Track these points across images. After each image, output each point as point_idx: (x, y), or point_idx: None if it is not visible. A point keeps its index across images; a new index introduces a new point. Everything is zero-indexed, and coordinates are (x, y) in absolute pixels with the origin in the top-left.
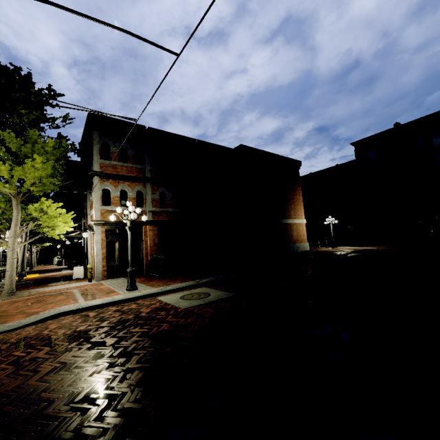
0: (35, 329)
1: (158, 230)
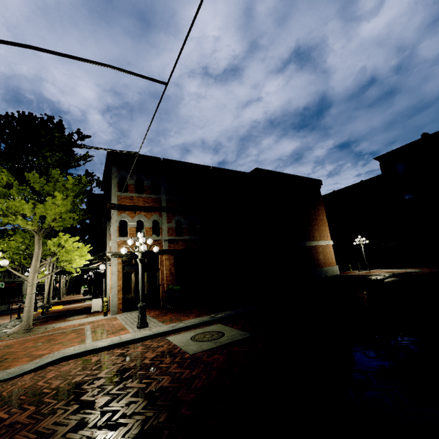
0: (32, 378)
1: (174, 259)
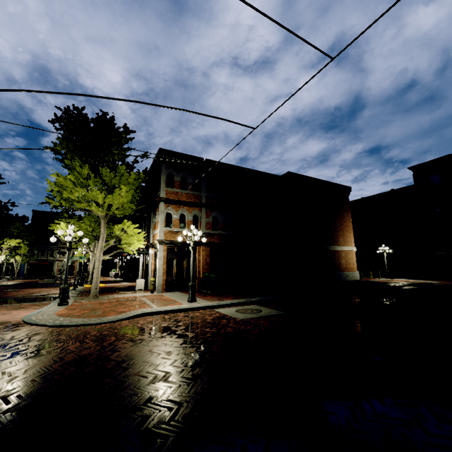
0: (130, 323)
1: (210, 251)
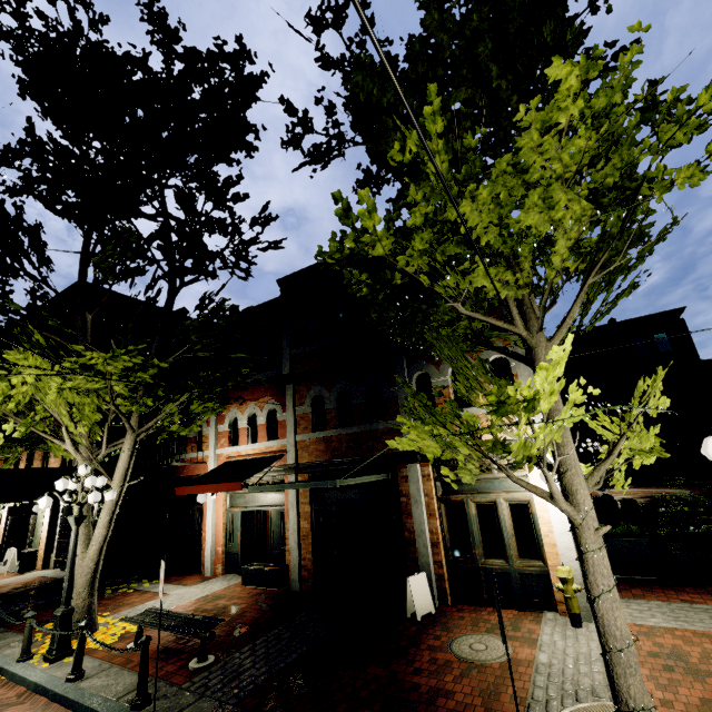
0: None
1: None
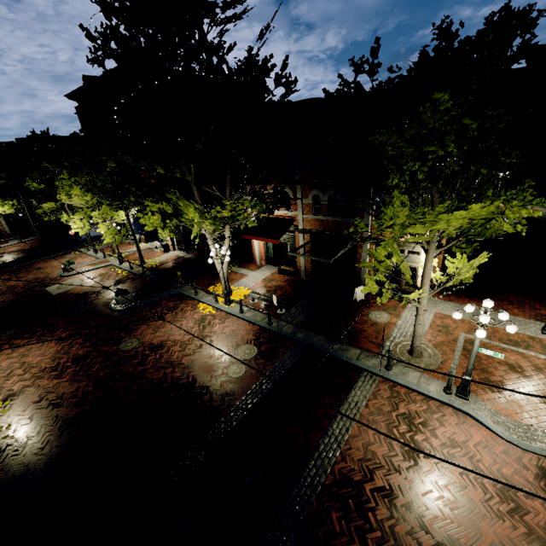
0: None
1: None
